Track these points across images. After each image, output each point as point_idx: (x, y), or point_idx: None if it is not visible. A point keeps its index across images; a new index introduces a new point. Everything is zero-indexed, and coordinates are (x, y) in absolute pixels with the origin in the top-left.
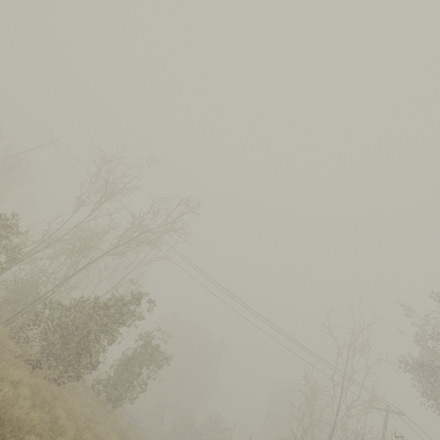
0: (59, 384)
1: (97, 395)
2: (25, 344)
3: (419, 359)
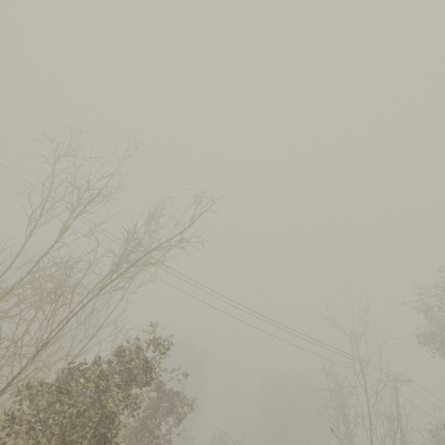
0: None
1: None
2: None
3: (431, 330)
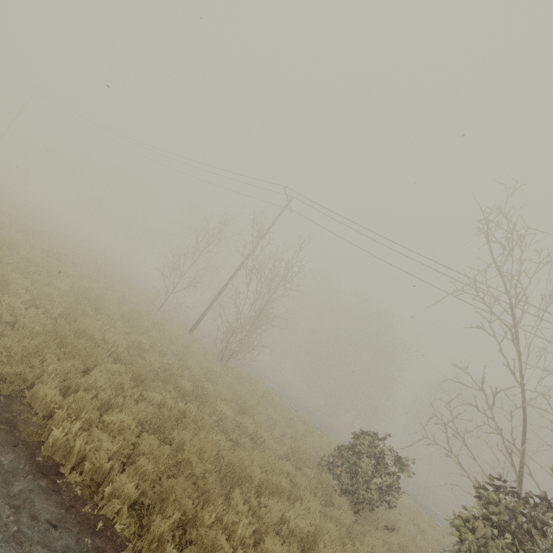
0: None
1: None
2: None
3: None
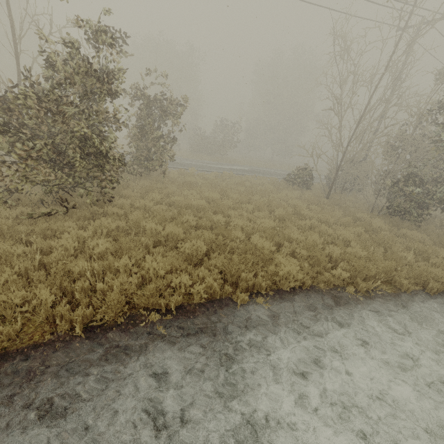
0: (110, 201)
1: (140, 175)
2: (15, 193)
3: None
